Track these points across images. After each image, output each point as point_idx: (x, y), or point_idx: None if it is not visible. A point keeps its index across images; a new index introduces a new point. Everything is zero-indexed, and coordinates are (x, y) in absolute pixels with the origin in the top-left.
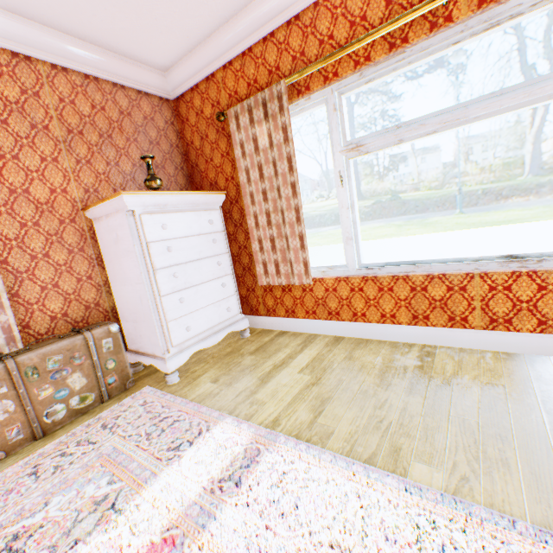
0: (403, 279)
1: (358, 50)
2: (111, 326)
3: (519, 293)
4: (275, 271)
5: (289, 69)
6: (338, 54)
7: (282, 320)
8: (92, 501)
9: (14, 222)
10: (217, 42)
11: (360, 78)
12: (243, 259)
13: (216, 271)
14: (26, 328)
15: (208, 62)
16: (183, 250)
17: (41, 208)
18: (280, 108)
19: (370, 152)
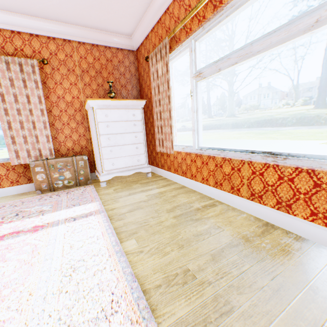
0: (212, 158)
1: (200, 12)
2: (84, 156)
3: (268, 179)
4: (161, 144)
5: (173, 28)
6: (187, 17)
7: (166, 172)
8: (42, 211)
9: (58, 110)
10: (147, 17)
11: (203, 30)
12: (154, 136)
13: (134, 140)
14: (58, 151)
15: (145, 29)
16: (116, 127)
17: (68, 105)
18: (165, 53)
19: (206, 77)
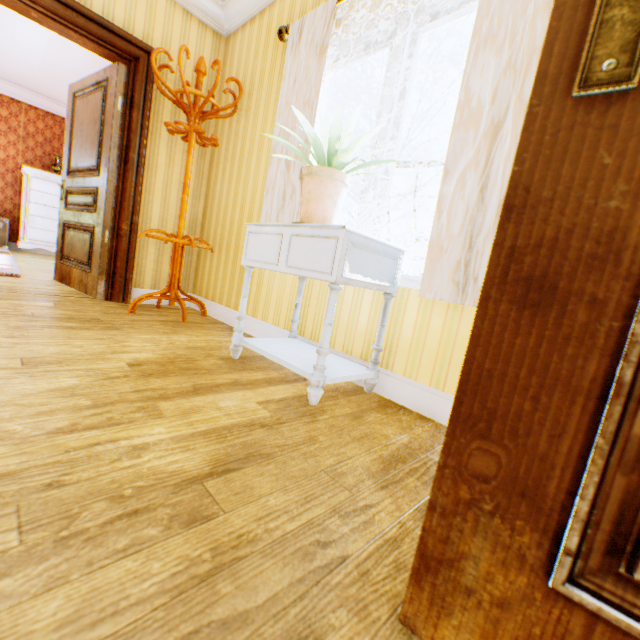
0: None
1: None
2: (6, 219)
3: None
4: None
5: None
6: None
7: None
8: None
9: None
10: None
11: None
12: None
13: None
14: None
15: None
16: (53, 201)
17: (0, 162)
18: None
19: None
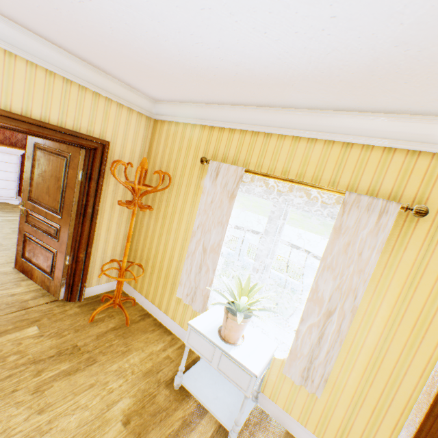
0: None
1: None
2: None
3: None
4: None
5: None
6: None
7: None
8: None
9: None
10: None
11: None
12: None
13: (6, 177)
14: None
15: None
16: None
17: None
18: None
19: None
